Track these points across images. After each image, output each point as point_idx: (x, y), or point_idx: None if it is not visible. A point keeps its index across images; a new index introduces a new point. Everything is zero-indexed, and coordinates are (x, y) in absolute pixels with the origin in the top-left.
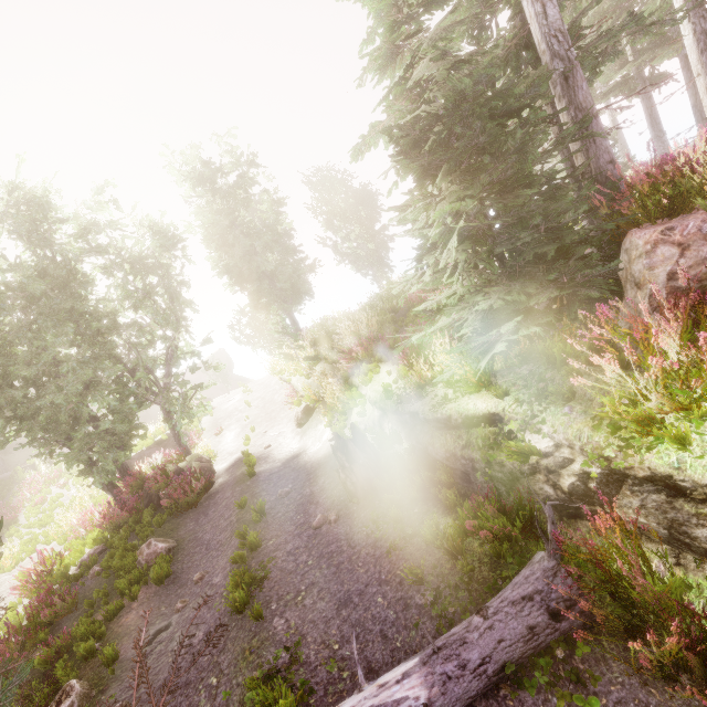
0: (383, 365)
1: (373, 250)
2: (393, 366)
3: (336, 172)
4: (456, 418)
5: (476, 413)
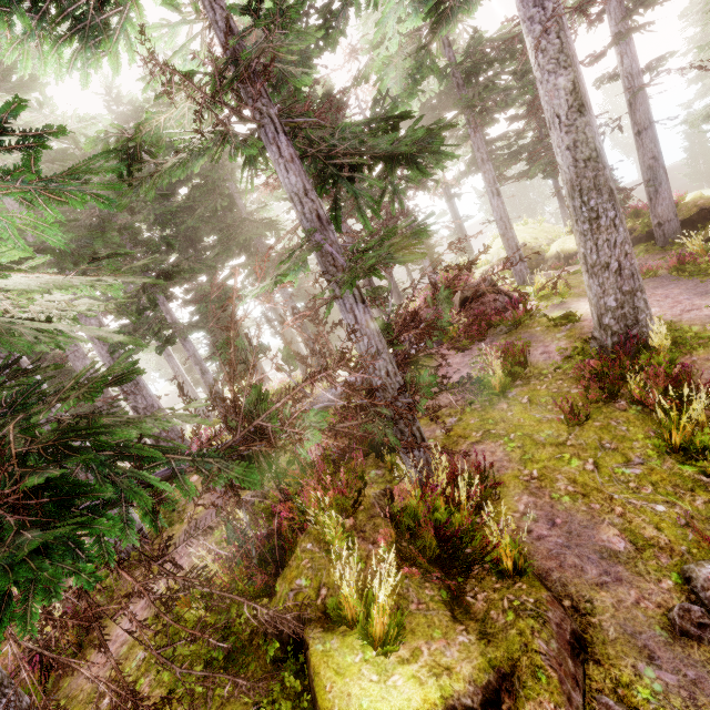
0: None
1: None
2: None
3: None
4: None
5: None
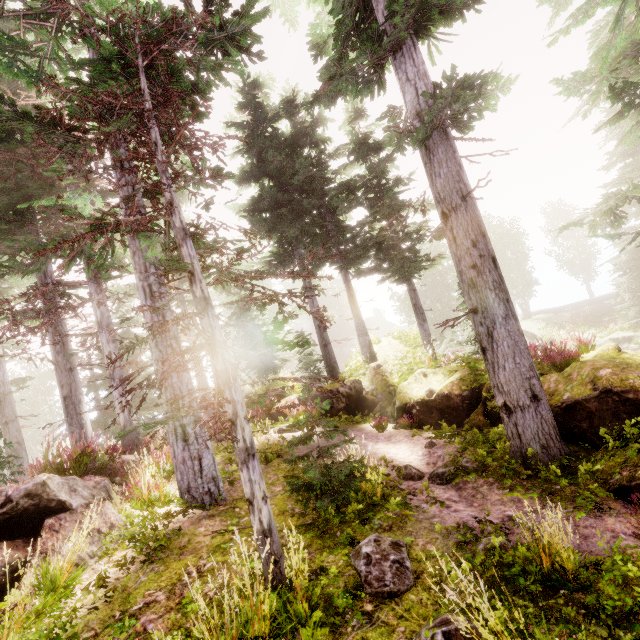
0: (592, 328)
1: (586, 260)
2: (597, 328)
3: (565, 206)
4: (620, 337)
5: (626, 336)
